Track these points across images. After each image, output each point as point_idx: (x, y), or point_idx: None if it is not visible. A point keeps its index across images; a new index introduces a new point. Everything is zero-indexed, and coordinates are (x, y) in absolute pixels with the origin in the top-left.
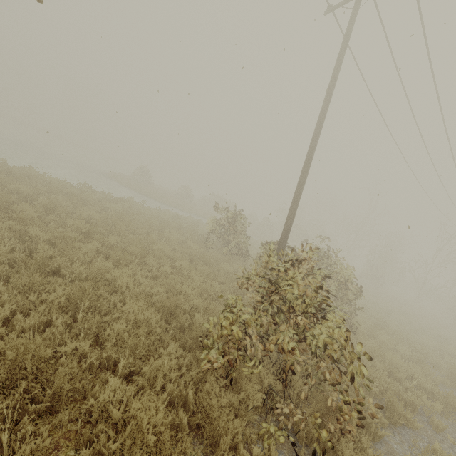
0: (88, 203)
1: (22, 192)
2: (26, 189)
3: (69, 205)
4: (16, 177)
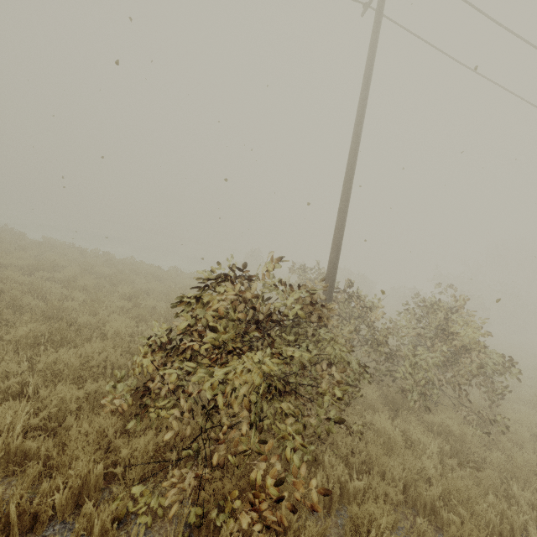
0: (166, 280)
1: (103, 272)
2: (109, 271)
3: (143, 282)
4: (110, 263)
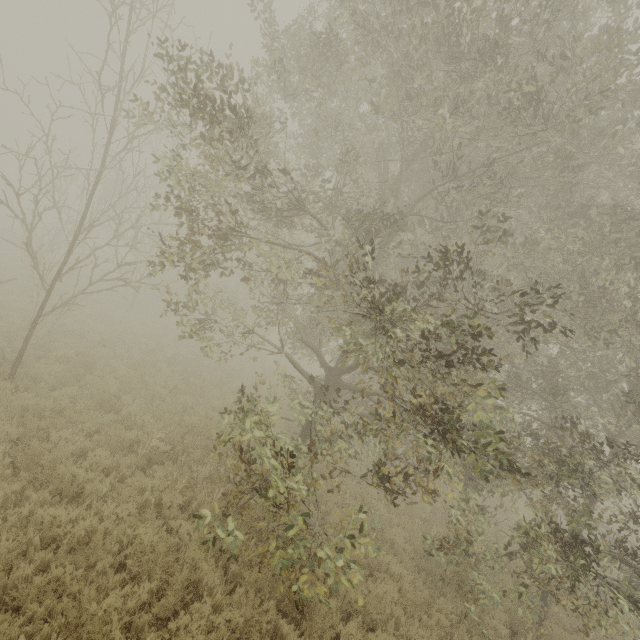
0: None
1: None
2: None
3: None
4: None
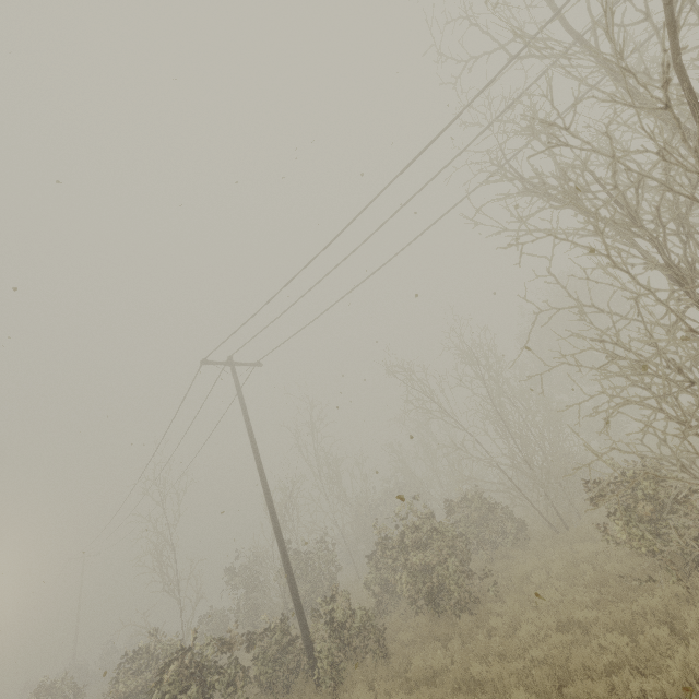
0: None
1: None
2: None
3: None
4: None
